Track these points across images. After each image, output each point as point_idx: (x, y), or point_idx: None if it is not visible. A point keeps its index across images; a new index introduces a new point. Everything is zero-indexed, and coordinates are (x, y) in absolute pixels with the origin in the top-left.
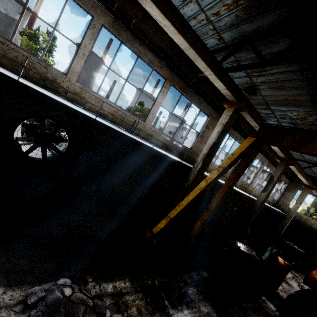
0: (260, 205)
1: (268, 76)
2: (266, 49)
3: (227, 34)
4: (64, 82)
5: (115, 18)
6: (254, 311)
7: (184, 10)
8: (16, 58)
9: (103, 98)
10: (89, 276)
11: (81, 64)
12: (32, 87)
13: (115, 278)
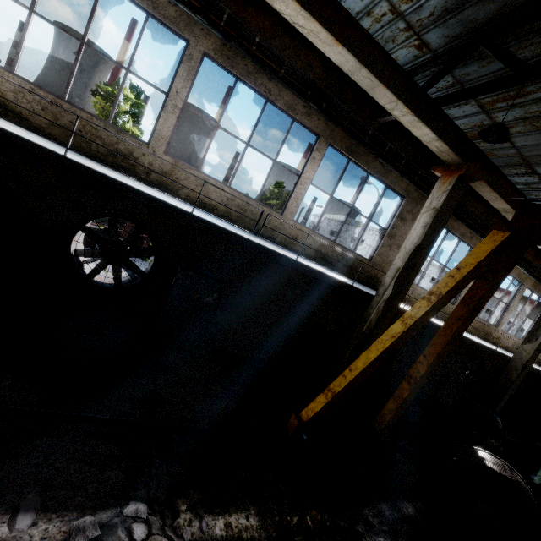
0: (521, 369)
1: (529, 106)
2: (524, 50)
3: (435, 33)
4: (145, 156)
5: (224, 39)
6: None
7: (347, 2)
8: (71, 124)
9: (208, 178)
10: (182, 499)
11: (172, 124)
12: (88, 166)
13: (230, 506)
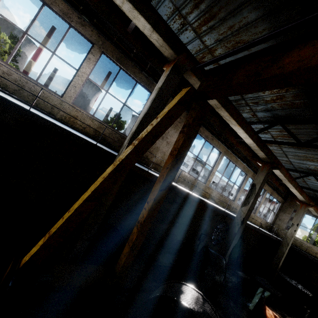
0: (241, 224)
1: (219, 27)
2: None
3: None
4: None
5: None
6: None
7: None
8: None
9: None
10: None
11: None
12: None
13: None
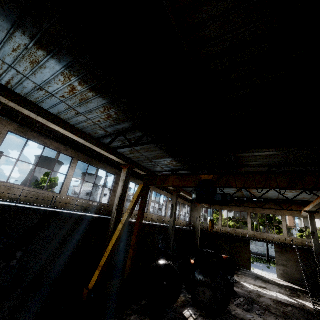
0: (172, 228)
1: (141, 146)
2: (133, 135)
3: (109, 129)
4: None
5: (20, 125)
6: (183, 307)
7: (77, 118)
8: None
9: (14, 185)
10: None
11: None
12: None
13: None
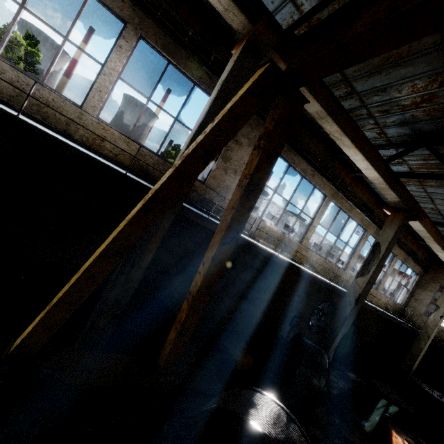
0: (355, 303)
1: None
2: None
3: None
4: None
5: None
6: None
7: None
8: None
9: None
10: None
11: None
12: None
13: None
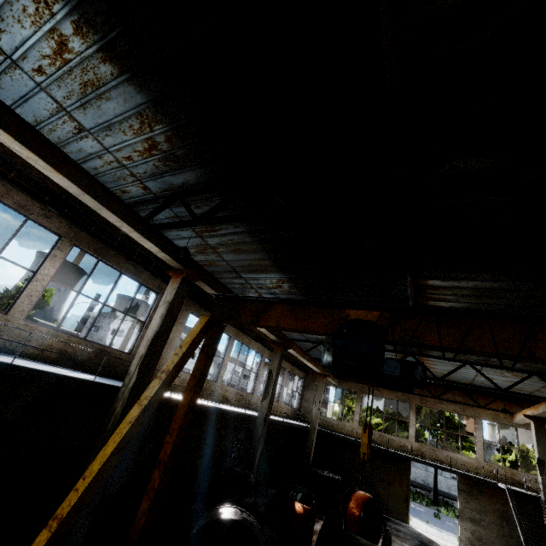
0: (264, 423)
1: (221, 237)
2: (204, 207)
3: (152, 183)
4: None
5: None
6: None
7: (80, 144)
8: None
9: None
10: None
11: None
12: None
13: None
